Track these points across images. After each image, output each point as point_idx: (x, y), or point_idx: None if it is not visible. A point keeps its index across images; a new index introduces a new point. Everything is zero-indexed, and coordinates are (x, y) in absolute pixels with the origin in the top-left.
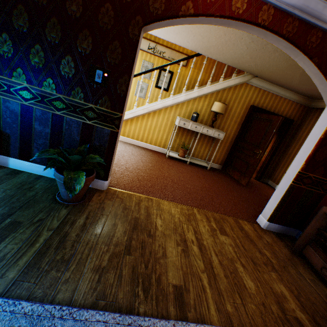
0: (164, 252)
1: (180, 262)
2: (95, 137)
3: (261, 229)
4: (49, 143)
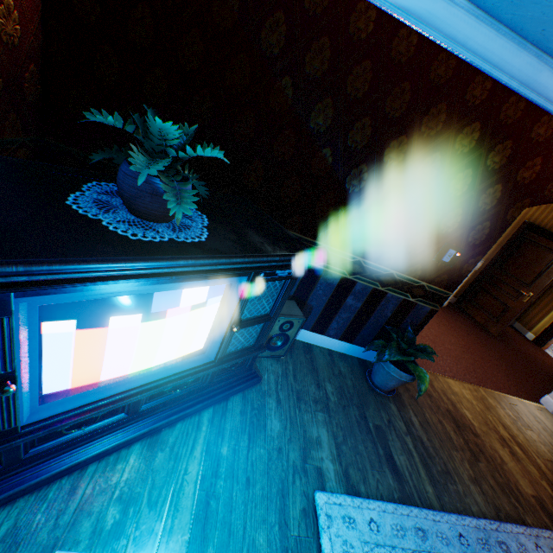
0: (499, 456)
1: (517, 468)
2: (409, 314)
3: (551, 415)
4: (353, 317)
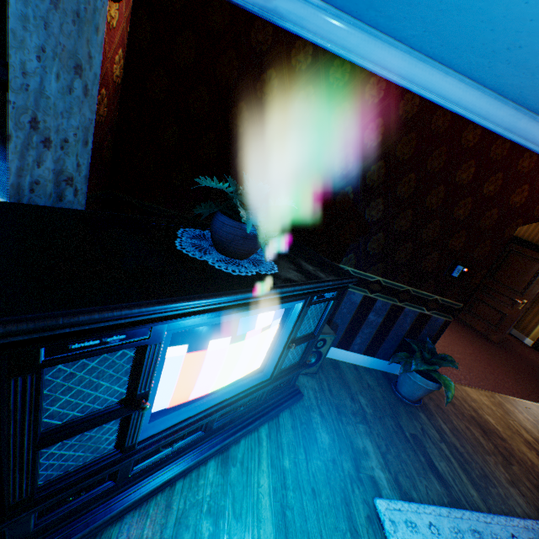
0: (528, 458)
1: None
2: (426, 326)
3: None
4: (375, 332)
